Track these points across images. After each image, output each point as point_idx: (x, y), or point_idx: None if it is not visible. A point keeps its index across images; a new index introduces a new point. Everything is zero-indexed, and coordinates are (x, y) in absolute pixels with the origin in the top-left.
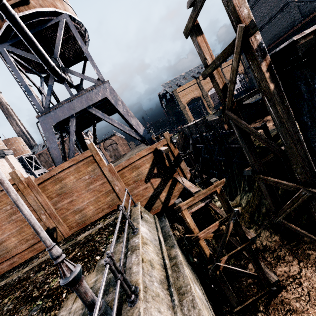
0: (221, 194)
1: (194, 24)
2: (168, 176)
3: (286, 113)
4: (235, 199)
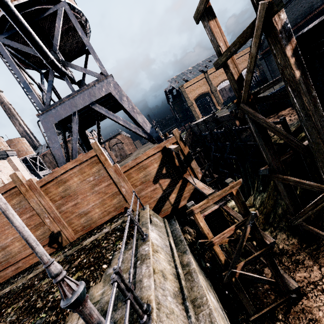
0: (237, 196)
1: (206, 6)
2: (178, 176)
3: (313, 104)
4: (247, 199)
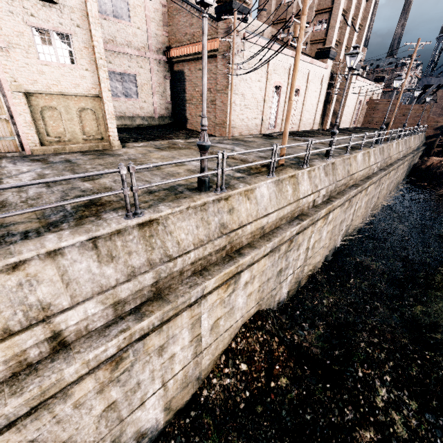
0: None
1: None
2: None
3: None
4: None
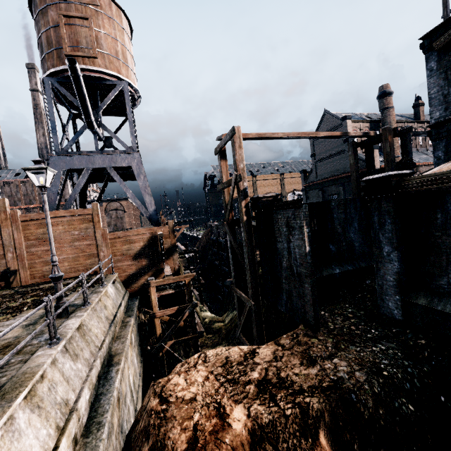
0: (188, 285)
1: (222, 150)
2: (158, 261)
3: (249, 239)
4: None
